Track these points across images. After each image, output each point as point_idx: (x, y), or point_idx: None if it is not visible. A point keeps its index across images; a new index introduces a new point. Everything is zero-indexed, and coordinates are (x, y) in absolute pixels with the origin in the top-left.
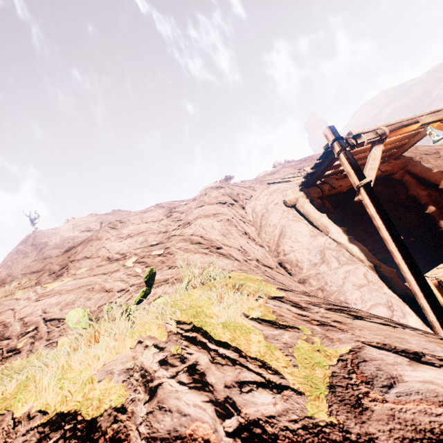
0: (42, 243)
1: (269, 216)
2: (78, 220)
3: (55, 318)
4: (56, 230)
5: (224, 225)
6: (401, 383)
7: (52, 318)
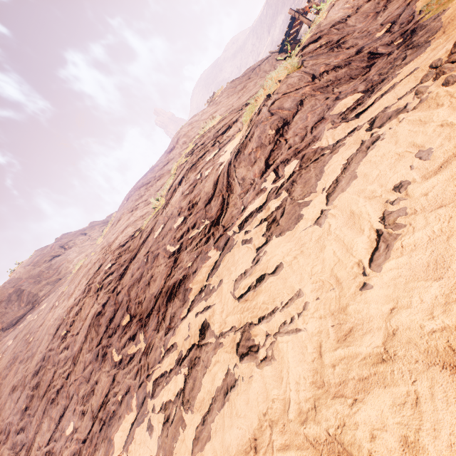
0: (13, 293)
1: (278, 64)
2: (29, 260)
3: None
4: (11, 280)
5: (263, 77)
6: None
7: None
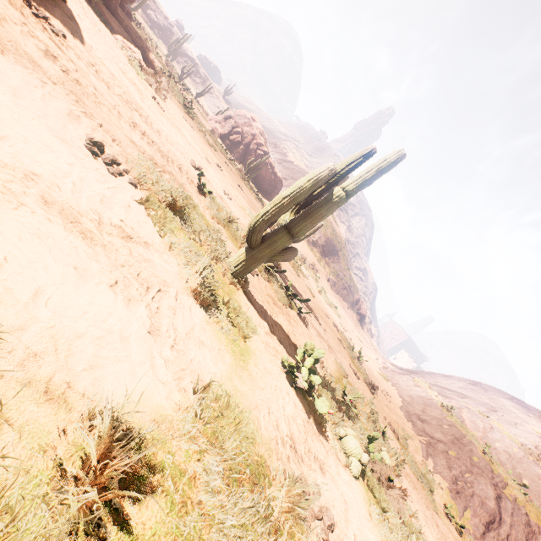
0: None
1: None
2: None
3: (520, 474)
4: None
5: None
6: (506, 499)
7: (520, 473)
